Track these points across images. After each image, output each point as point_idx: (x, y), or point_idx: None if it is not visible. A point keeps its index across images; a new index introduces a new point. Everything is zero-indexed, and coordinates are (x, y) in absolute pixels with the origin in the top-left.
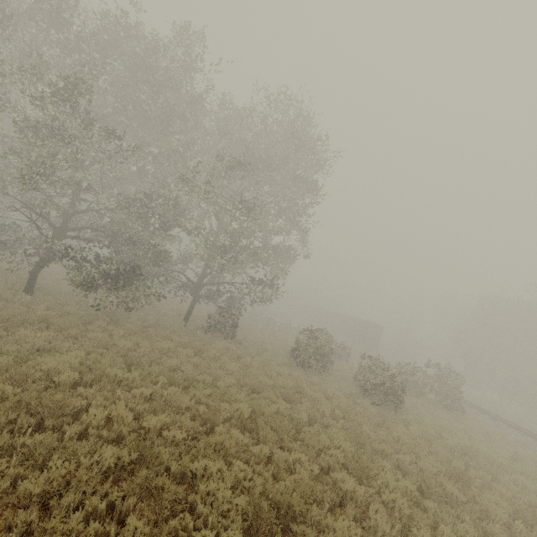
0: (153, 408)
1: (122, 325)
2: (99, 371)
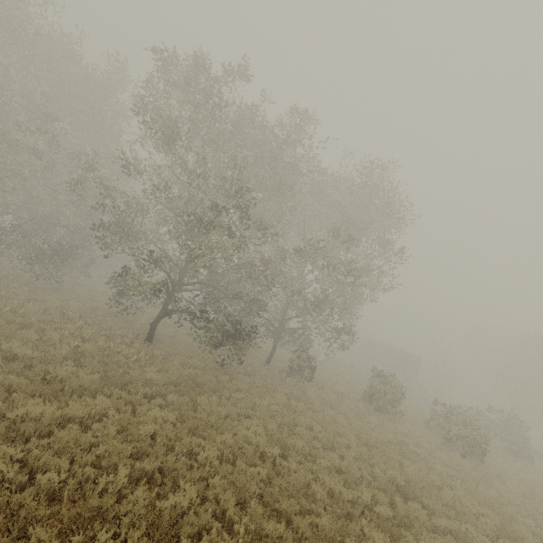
0: (346, 481)
1: (232, 374)
2: (282, 441)
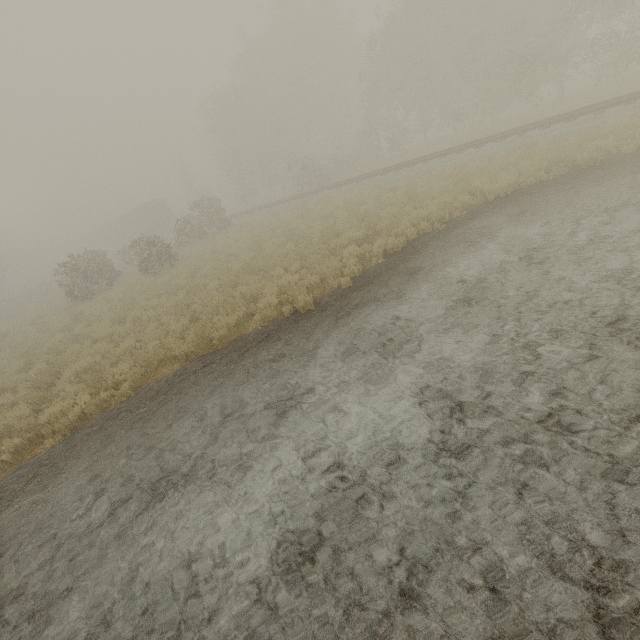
0: None
1: None
2: None
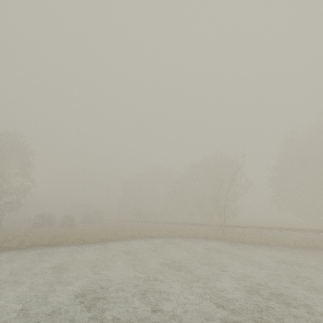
0: None
1: None
2: None
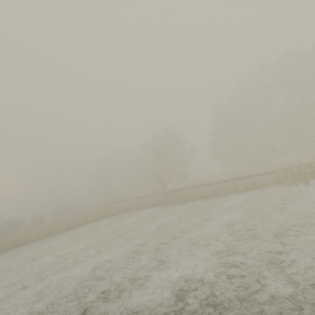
0: None
1: None
2: None
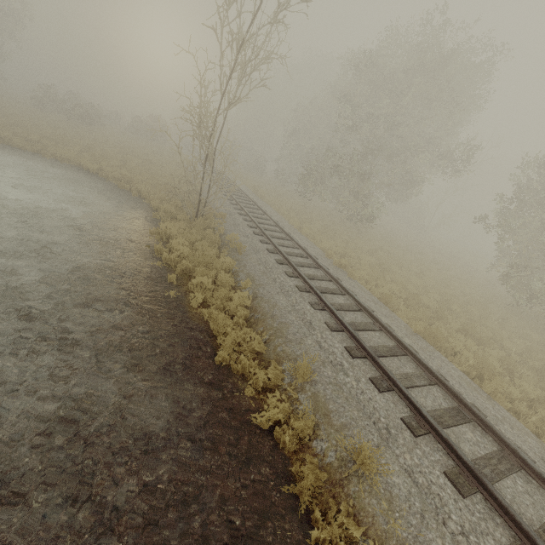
0: None
1: None
2: None
